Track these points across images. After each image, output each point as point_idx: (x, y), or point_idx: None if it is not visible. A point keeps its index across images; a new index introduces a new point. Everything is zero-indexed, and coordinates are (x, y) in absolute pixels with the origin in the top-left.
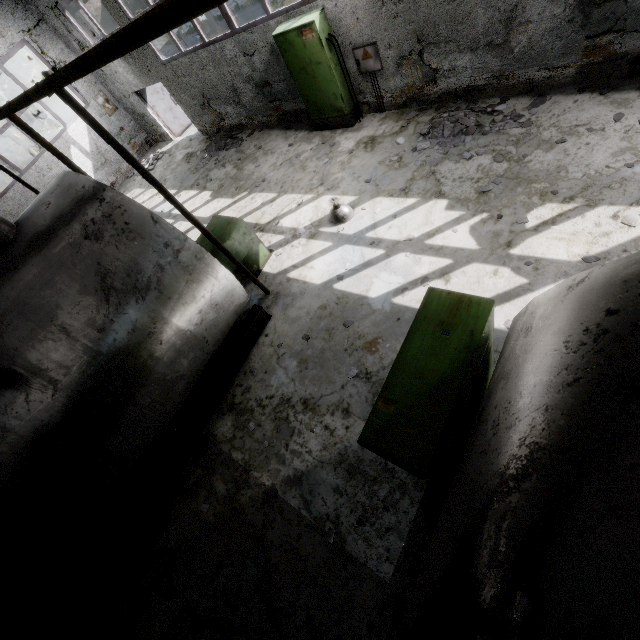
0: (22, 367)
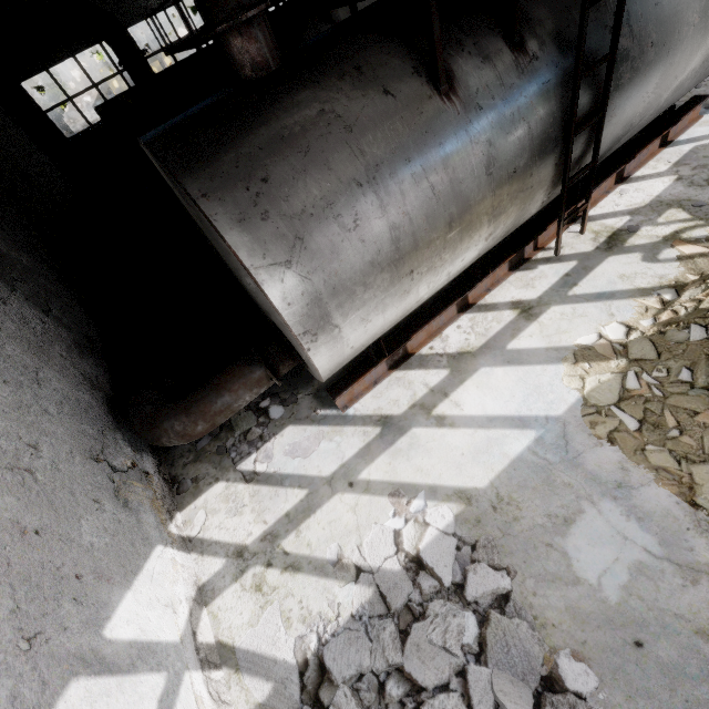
0: (337, 20)
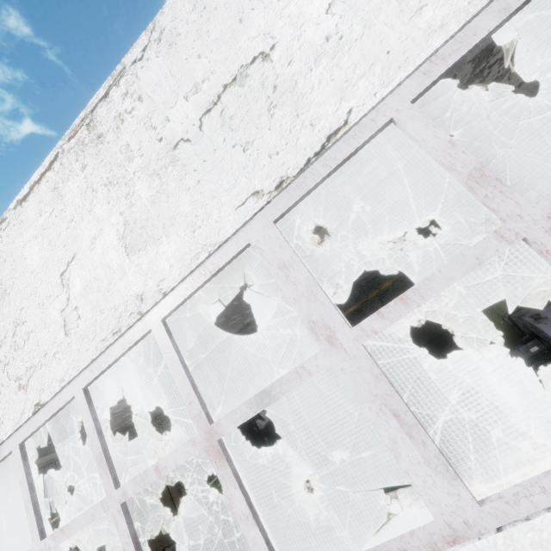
0: None
